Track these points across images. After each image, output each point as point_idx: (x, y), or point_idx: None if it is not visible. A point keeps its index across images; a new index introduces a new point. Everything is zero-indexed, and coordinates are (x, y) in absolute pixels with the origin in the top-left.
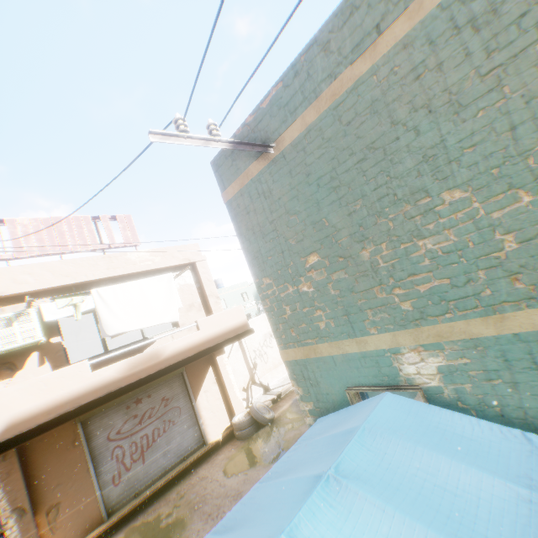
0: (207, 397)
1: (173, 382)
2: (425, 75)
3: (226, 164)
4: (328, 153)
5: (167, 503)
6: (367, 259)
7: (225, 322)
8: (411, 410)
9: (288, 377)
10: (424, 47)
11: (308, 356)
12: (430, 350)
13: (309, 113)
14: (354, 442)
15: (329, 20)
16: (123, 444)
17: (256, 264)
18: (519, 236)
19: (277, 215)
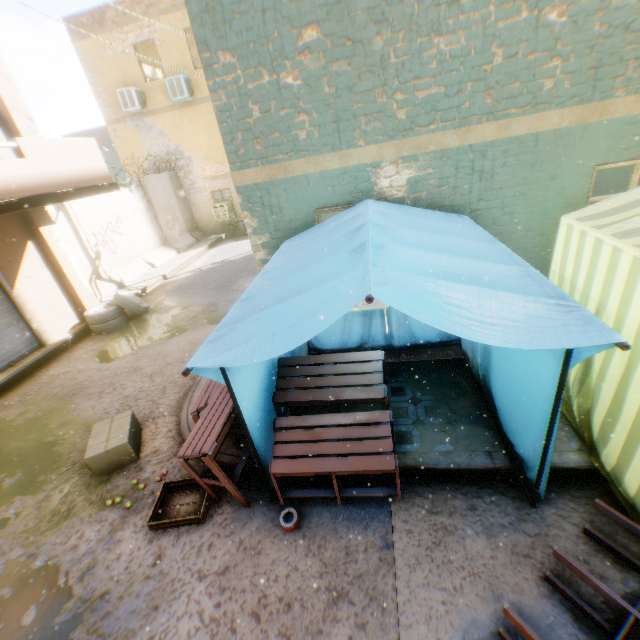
0: (34, 285)
1: None
2: None
3: None
4: None
5: (12, 408)
6: (379, 51)
7: (72, 159)
8: (391, 208)
9: (149, 273)
10: None
11: (274, 176)
12: (408, 162)
13: None
14: (371, 214)
15: None
16: None
17: (210, 24)
18: (507, 54)
19: None
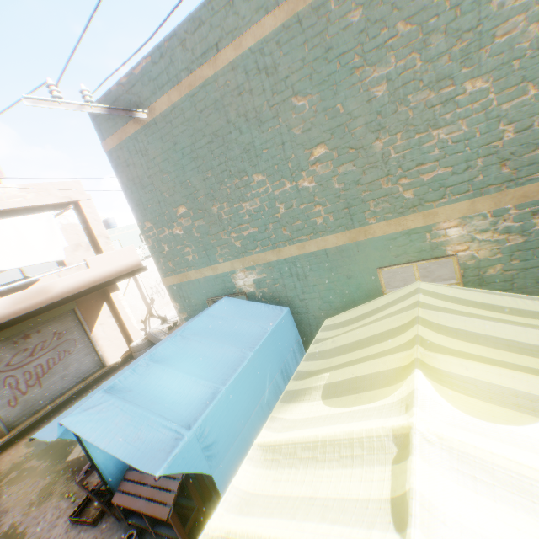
0: (103, 329)
1: (65, 318)
2: (244, 94)
3: (104, 116)
4: (188, 130)
5: None
6: (216, 213)
7: (117, 260)
8: (235, 304)
9: None
10: (243, 74)
11: (182, 280)
12: (250, 270)
13: (174, 94)
14: (196, 320)
15: (184, 22)
16: (16, 374)
17: (139, 210)
18: (286, 206)
19: (154, 172)
